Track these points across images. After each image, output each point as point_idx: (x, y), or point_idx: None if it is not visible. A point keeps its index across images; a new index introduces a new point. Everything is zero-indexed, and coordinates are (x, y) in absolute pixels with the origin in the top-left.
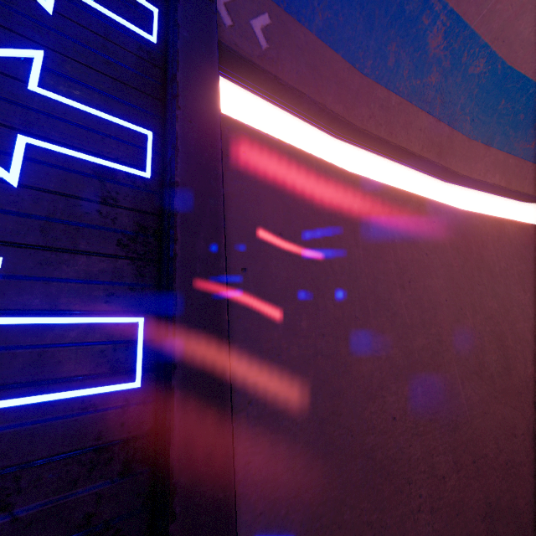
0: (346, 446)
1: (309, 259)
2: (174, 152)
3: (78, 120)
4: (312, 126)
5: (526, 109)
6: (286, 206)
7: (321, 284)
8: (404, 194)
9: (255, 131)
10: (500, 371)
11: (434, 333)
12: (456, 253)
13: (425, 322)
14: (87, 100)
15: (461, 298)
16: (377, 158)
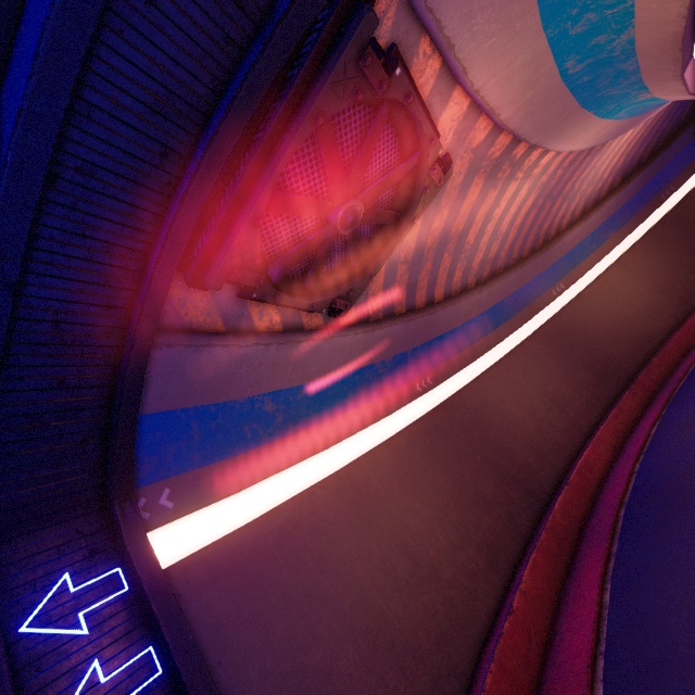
0: None
1: (255, 614)
2: (171, 653)
3: (124, 676)
4: (218, 502)
5: (345, 384)
6: (226, 592)
7: (269, 625)
8: (299, 498)
9: (187, 560)
10: (411, 572)
11: (356, 587)
12: (351, 507)
13: (347, 584)
14: (121, 661)
15: (366, 541)
16: (271, 479)
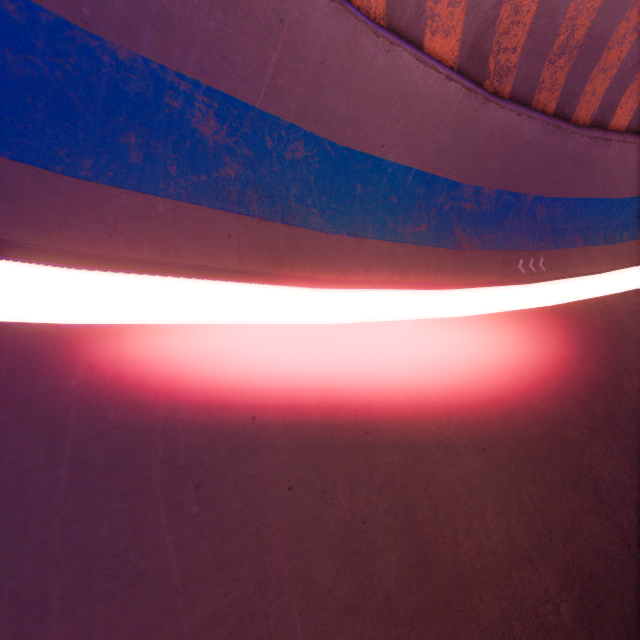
0: None
1: None
2: None
3: None
4: (8, 261)
5: (395, 190)
6: None
7: None
8: (211, 331)
9: None
10: (407, 577)
11: (249, 573)
12: (324, 394)
13: (227, 559)
14: None
15: (326, 471)
16: (179, 282)
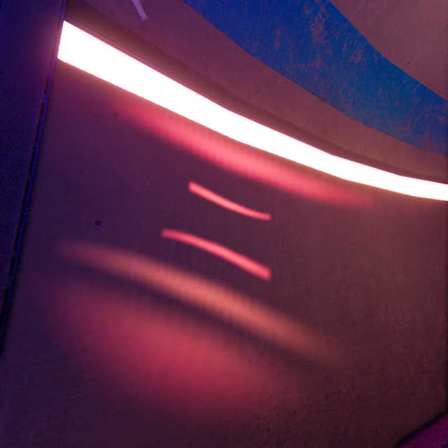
0: (192, 388)
1: (178, 215)
2: None
3: None
4: (205, 98)
5: (401, 97)
6: (158, 166)
7: (187, 238)
8: (288, 163)
9: (131, 95)
10: (362, 318)
11: (302, 285)
12: (334, 216)
13: (294, 275)
14: None
15: (332, 255)
16: (268, 130)
